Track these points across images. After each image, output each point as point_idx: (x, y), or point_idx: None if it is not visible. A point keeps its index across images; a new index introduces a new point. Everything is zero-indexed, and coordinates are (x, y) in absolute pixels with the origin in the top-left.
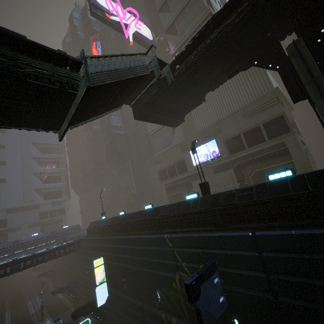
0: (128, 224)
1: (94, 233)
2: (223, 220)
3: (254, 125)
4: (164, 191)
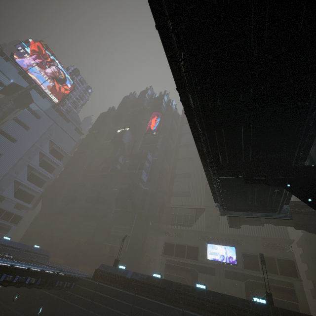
0: (179, 294)
1: (109, 280)
2: None
3: (271, 256)
4: (163, 266)
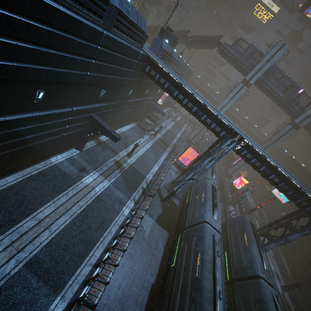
0: (291, 161)
1: (277, 151)
2: (310, 181)
3: None
4: None
